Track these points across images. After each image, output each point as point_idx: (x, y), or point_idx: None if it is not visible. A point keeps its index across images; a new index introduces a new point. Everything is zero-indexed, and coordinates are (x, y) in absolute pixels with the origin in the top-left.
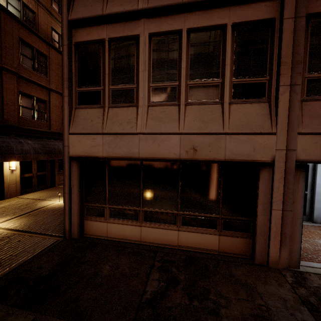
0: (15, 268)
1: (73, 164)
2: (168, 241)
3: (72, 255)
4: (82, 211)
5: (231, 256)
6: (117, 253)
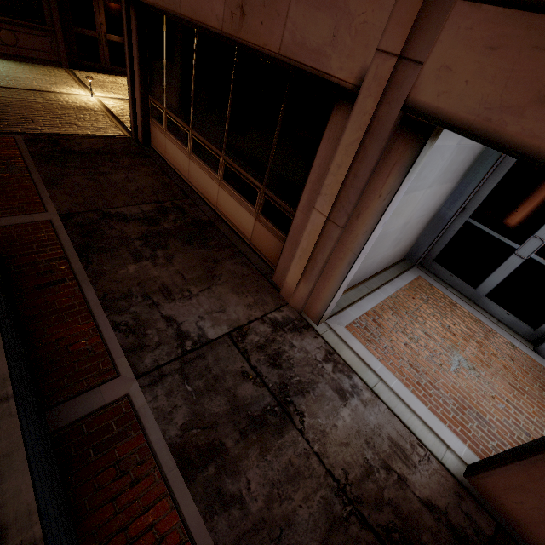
0: (65, 134)
1: (132, 14)
2: (209, 195)
3: (115, 152)
4: (146, 107)
5: (260, 256)
6: (151, 174)
